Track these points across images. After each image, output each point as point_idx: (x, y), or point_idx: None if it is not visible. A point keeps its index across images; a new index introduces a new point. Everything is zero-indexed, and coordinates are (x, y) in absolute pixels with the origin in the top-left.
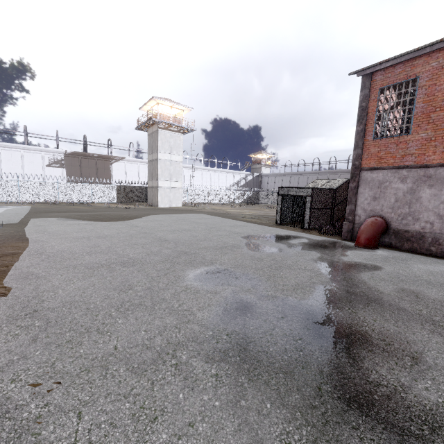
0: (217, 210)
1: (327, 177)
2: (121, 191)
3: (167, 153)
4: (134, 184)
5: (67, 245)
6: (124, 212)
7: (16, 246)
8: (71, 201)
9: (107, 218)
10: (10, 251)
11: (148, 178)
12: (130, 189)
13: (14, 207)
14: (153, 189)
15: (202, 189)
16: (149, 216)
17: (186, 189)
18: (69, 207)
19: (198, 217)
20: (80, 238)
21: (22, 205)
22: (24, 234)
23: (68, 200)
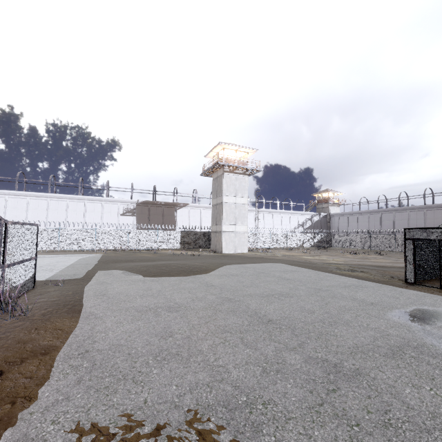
0: (291, 257)
1: (423, 214)
2: (185, 237)
3: (232, 196)
4: (196, 229)
5: (126, 328)
6: (190, 261)
7: (59, 328)
8: (139, 248)
9: (174, 271)
10: (45, 342)
11: (212, 223)
12: (193, 235)
13: (88, 256)
14: (217, 233)
15: (264, 232)
16: (220, 268)
17: (249, 232)
18: (135, 255)
19: (279, 269)
20: (145, 312)
21: (96, 252)
22: (80, 299)
23: (136, 247)
